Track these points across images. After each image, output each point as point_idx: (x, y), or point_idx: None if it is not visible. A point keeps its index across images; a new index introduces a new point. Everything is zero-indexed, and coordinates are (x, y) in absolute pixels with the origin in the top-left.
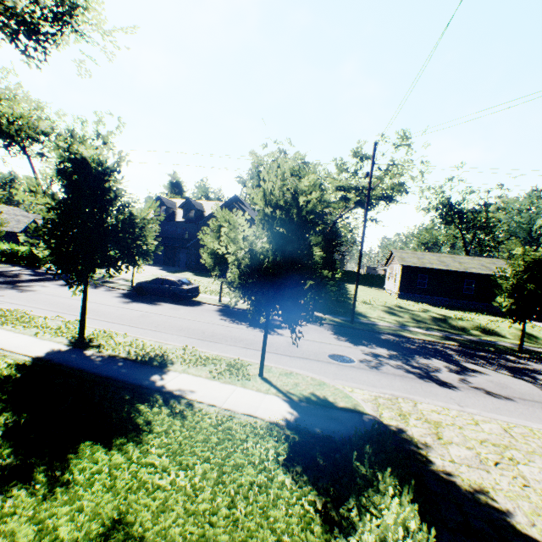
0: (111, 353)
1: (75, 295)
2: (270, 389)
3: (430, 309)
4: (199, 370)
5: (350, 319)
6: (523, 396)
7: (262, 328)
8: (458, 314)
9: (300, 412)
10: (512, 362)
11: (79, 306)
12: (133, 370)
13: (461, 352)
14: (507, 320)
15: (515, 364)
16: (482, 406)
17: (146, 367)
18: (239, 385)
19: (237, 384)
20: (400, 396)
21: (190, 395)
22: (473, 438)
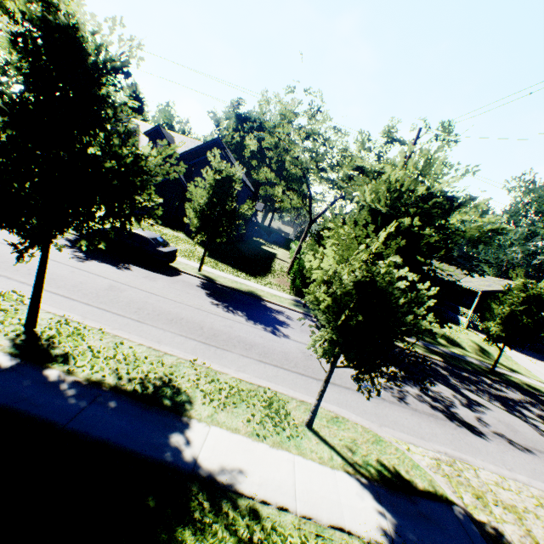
0: (90, 376)
1: (1, 235)
2: (333, 456)
3: None
4: (231, 417)
5: None
6: (536, 446)
7: (263, 323)
8: None
9: (391, 511)
10: (493, 389)
11: (10, 257)
12: (137, 421)
13: (450, 372)
14: (462, 330)
15: (496, 391)
16: (522, 467)
17: (156, 413)
18: (294, 451)
19: (291, 447)
20: (455, 457)
21: (242, 483)
22: None
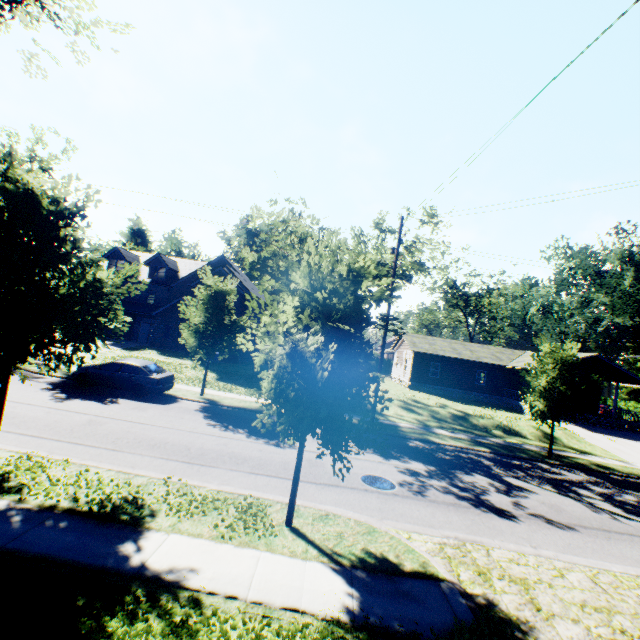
0: (43, 502)
1: None
2: (308, 549)
3: (447, 404)
4: (197, 524)
5: (367, 419)
6: (582, 522)
7: (267, 437)
8: (476, 410)
9: (361, 591)
10: (549, 473)
11: None
12: (86, 536)
13: (496, 462)
14: (523, 417)
15: (552, 475)
16: (553, 543)
17: (110, 527)
18: (263, 548)
19: (259, 545)
20: (467, 540)
21: (191, 579)
22: (571, 601)
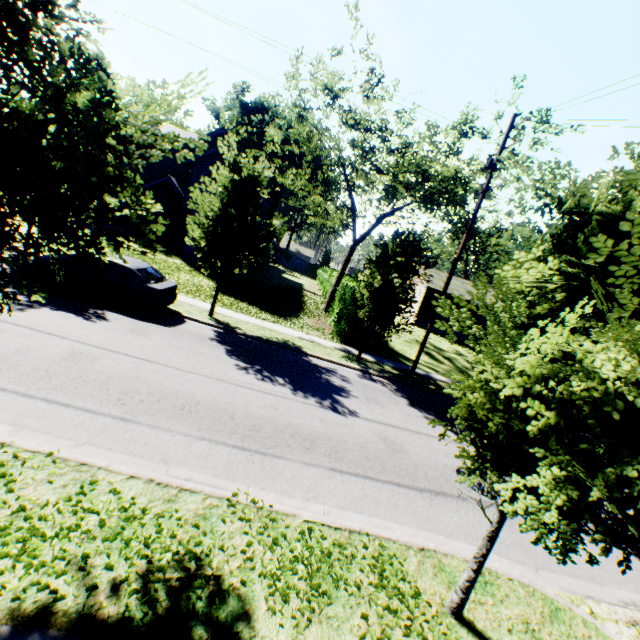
0: (18, 602)
1: None
2: None
3: (460, 350)
4: (329, 635)
5: (400, 366)
6: None
7: (315, 393)
8: None
9: None
10: None
11: None
12: None
13: None
14: None
15: None
16: None
17: None
18: None
19: None
20: None
21: None
22: None
